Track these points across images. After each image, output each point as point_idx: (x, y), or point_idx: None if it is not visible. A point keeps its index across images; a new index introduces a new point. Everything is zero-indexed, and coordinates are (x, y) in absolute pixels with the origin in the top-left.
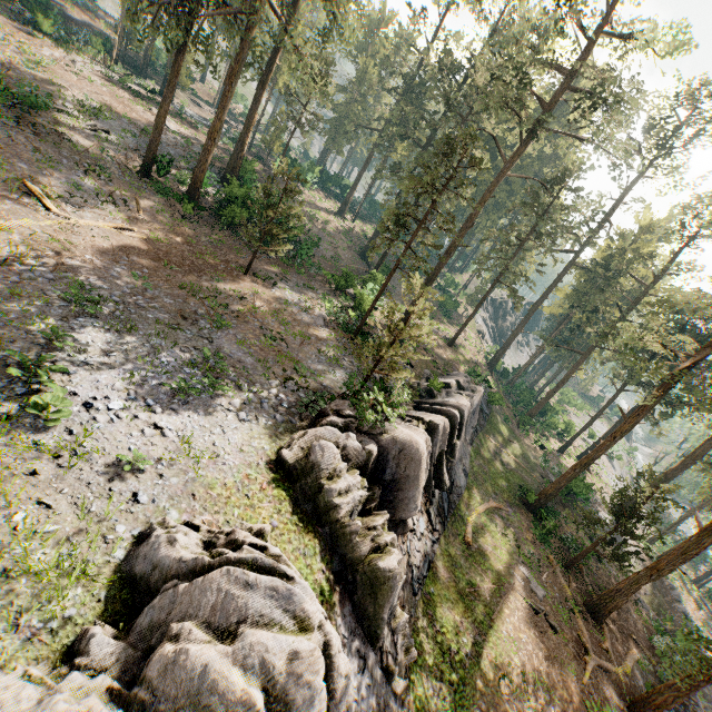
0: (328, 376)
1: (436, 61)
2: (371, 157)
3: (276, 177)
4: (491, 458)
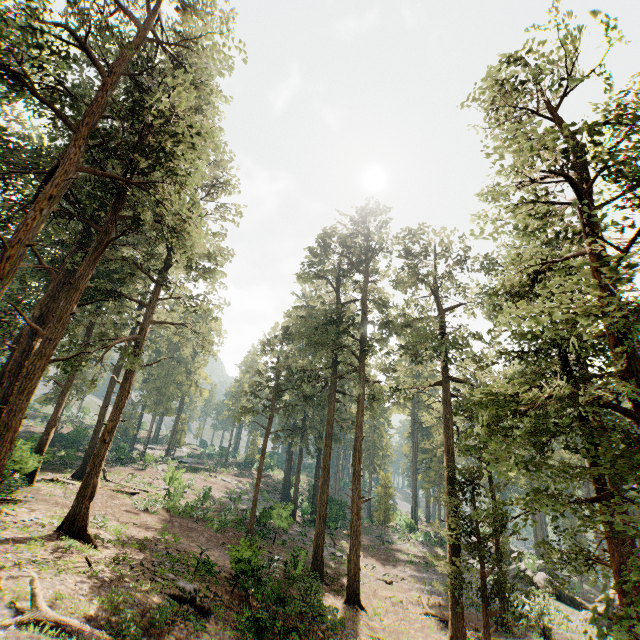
0: None
1: None
2: None
3: None
4: None
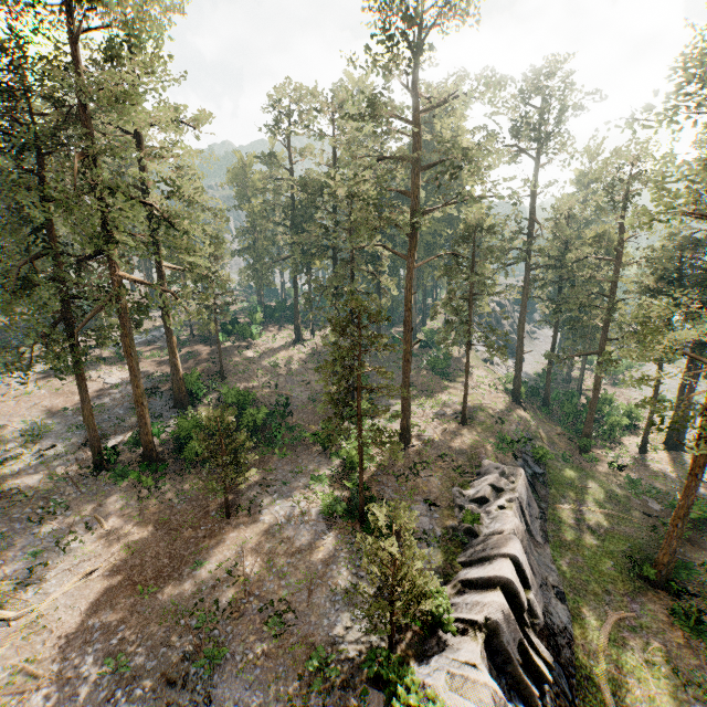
0: (352, 631)
1: (300, 191)
2: (295, 281)
3: (226, 349)
4: (577, 537)
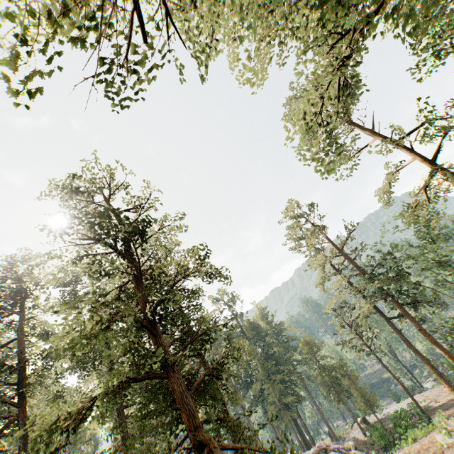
0: None
1: None
2: None
3: None
4: None
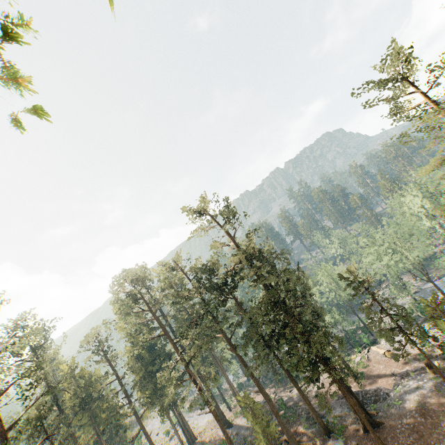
0: None
1: None
2: None
3: None
4: None
